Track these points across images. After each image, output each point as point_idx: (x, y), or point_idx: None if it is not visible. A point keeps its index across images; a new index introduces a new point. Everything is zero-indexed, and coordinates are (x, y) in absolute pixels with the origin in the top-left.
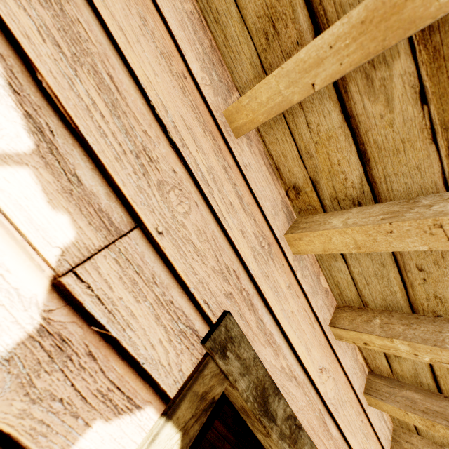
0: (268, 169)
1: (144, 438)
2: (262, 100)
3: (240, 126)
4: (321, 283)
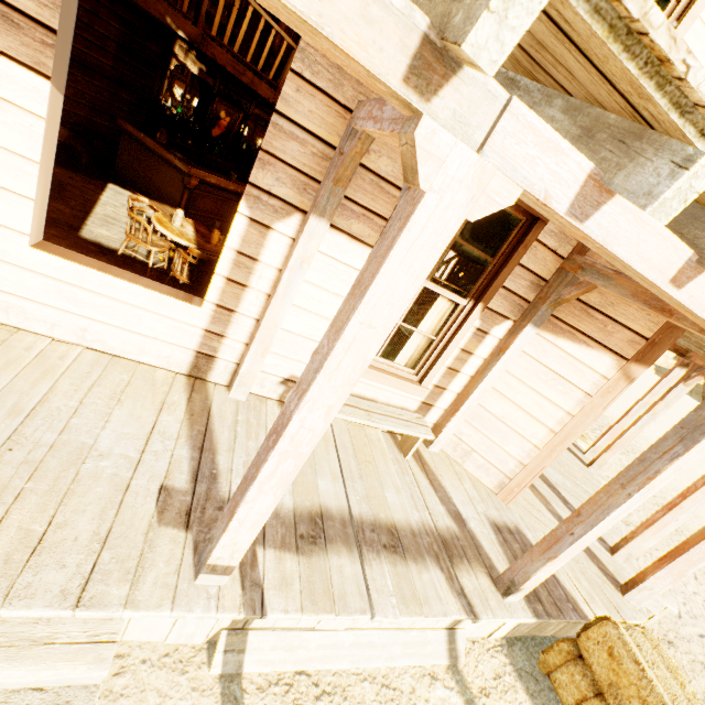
0: None
1: None
2: None
3: None
4: None
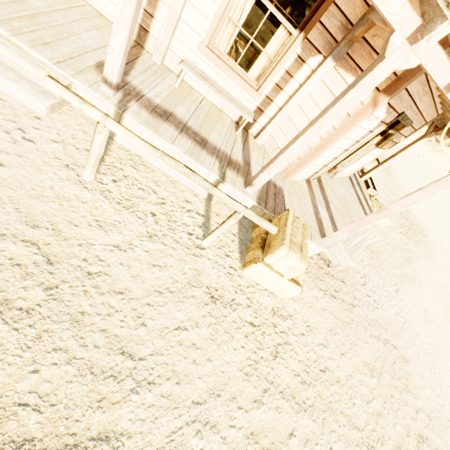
0: None
1: (382, 128)
2: None
3: None
4: None
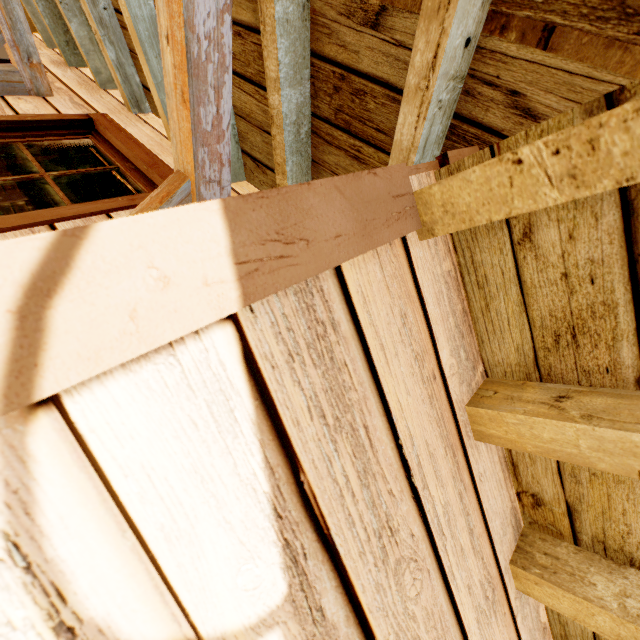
0: (501, 465)
1: None
2: (542, 435)
3: (488, 434)
4: (540, 618)
